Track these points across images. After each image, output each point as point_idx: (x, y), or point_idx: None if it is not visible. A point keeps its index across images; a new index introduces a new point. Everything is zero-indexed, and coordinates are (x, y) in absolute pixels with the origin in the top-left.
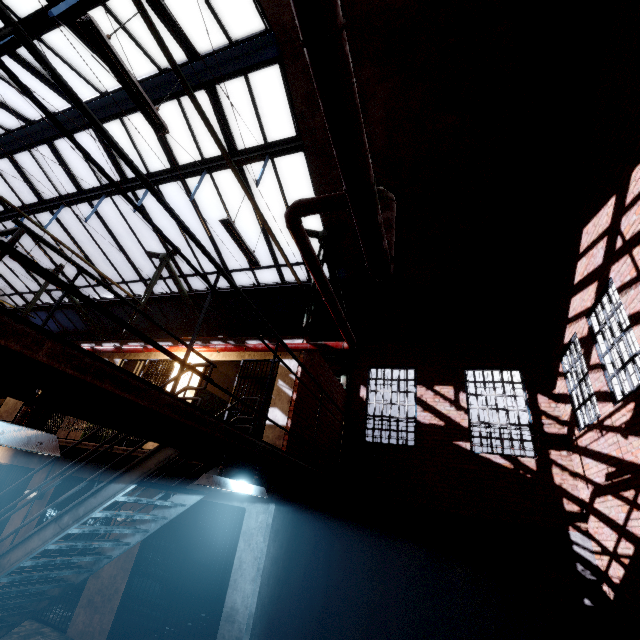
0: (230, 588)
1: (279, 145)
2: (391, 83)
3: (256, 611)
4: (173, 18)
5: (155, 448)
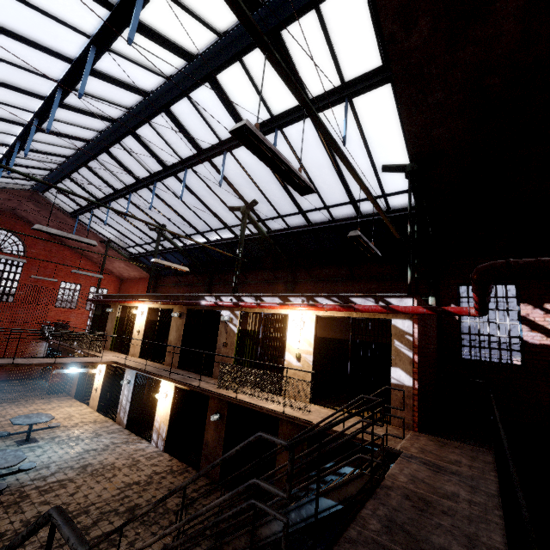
0: None
1: (359, 82)
2: None
3: None
4: None
5: (352, 477)
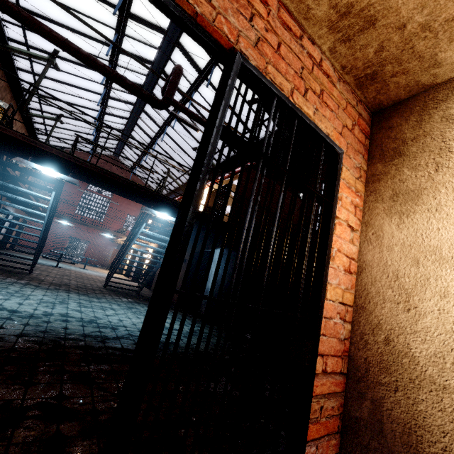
0: (208, 281)
1: None
2: None
3: (215, 289)
4: (147, 20)
5: None
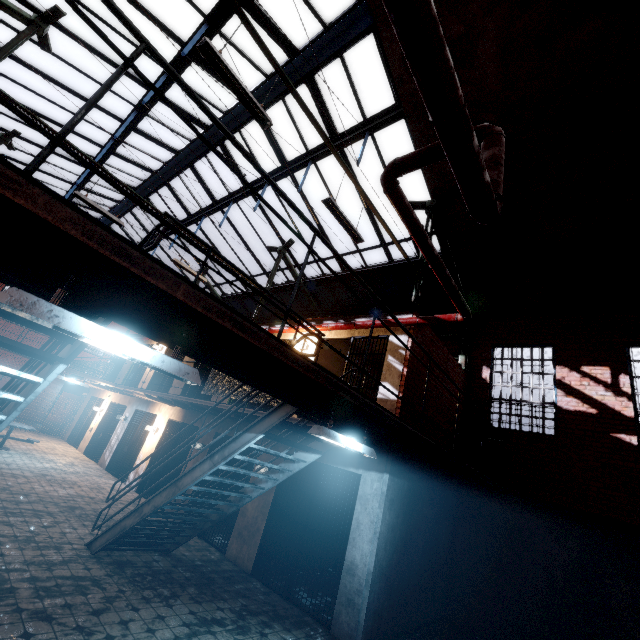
0: (349, 544)
1: (378, 118)
2: (504, 9)
3: (374, 570)
4: (273, 23)
5: (277, 405)
